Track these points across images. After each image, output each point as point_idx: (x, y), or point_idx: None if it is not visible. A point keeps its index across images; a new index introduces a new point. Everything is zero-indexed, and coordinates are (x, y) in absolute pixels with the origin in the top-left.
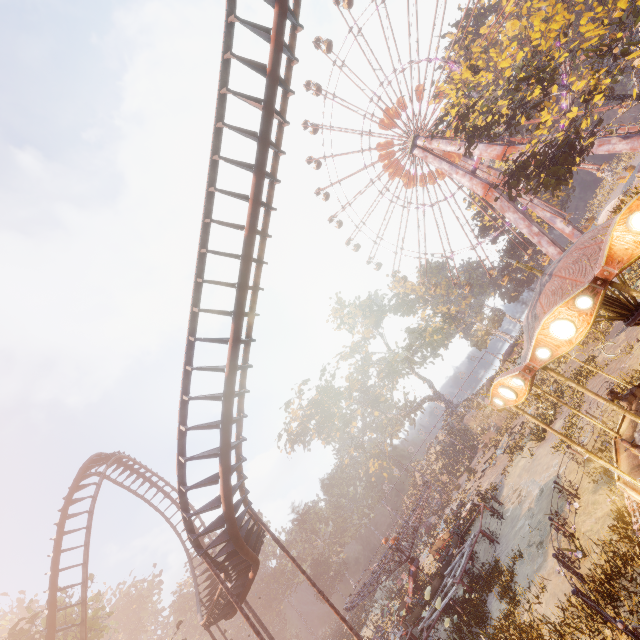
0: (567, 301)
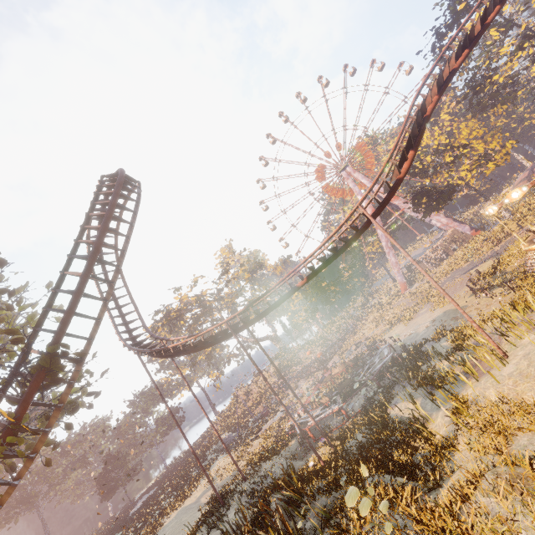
0: None
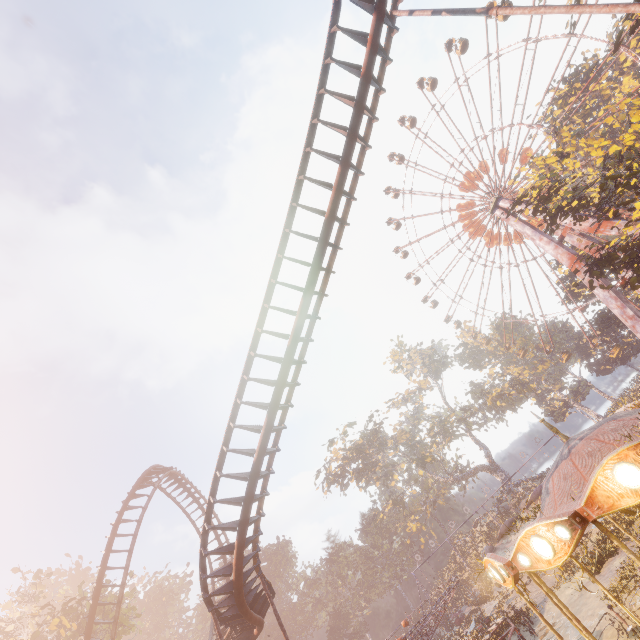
0: (547, 523)
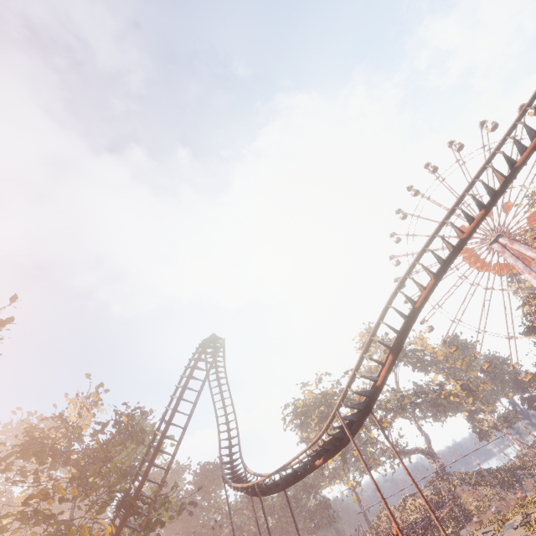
0: None
